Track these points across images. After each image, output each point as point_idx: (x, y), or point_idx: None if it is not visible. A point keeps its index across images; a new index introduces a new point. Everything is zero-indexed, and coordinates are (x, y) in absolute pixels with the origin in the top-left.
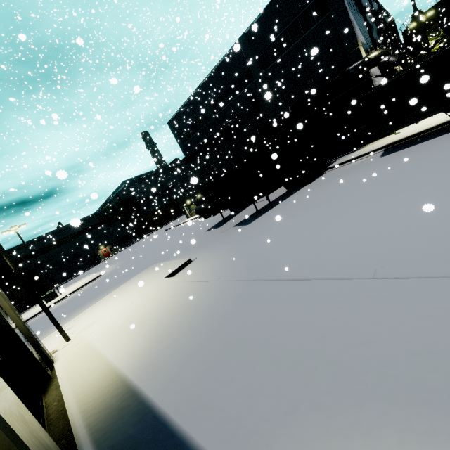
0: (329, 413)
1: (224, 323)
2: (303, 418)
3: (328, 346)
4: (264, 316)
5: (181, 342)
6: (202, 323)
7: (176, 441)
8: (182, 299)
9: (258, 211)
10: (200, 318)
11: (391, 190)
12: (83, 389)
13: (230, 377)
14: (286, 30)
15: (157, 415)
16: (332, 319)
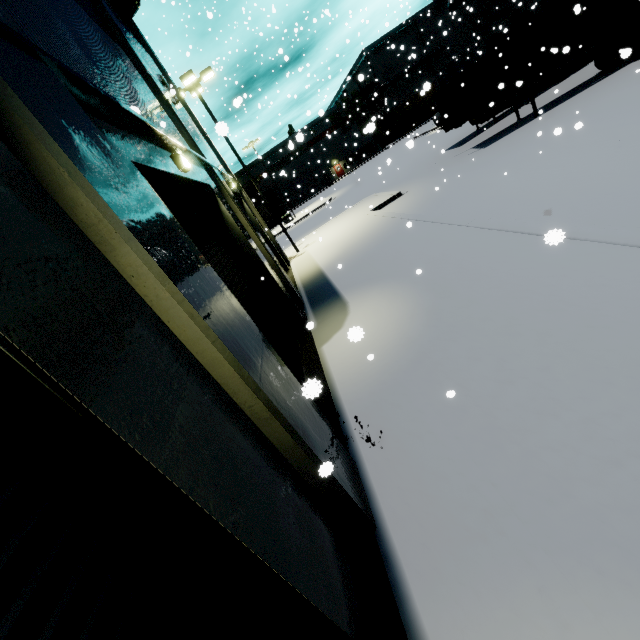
0: (380, 279)
1: (377, 247)
2: (371, 280)
3: (404, 259)
4: (396, 244)
5: (352, 255)
6: (368, 246)
7: (330, 286)
8: (368, 230)
9: (518, 121)
10: (369, 243)
11: None
12: (302, 273)
13: (360, 269)
14: None
15: (327, 280)
16: (420, 247)
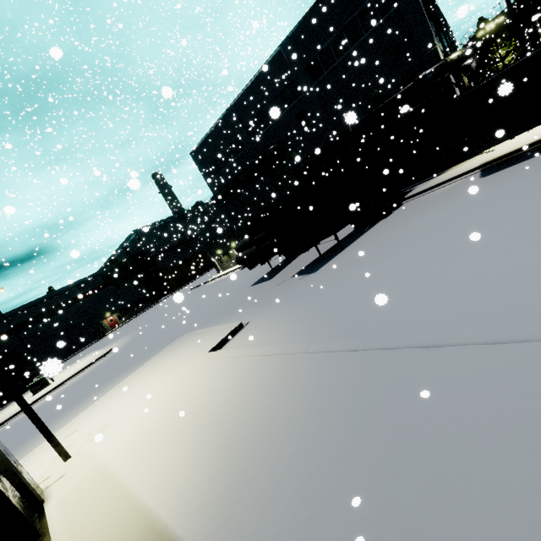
0: None
1: (360, 431)
2: None
3: None
4: (445, 416)
5: (282, 468)
6: (309, 429)
7: None
8: (252, 385)
9: (322, 255)
10: (302, 419)
11: (539, 208)
12: None
13: None
14: (342, 30)
15: None
16: None
